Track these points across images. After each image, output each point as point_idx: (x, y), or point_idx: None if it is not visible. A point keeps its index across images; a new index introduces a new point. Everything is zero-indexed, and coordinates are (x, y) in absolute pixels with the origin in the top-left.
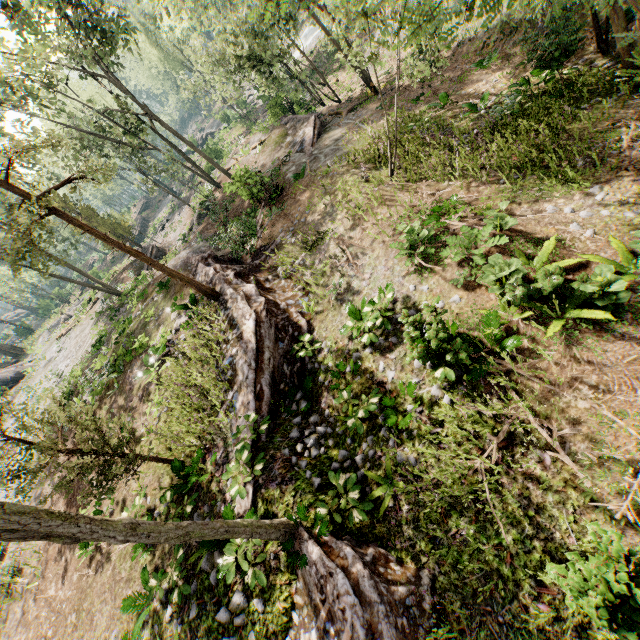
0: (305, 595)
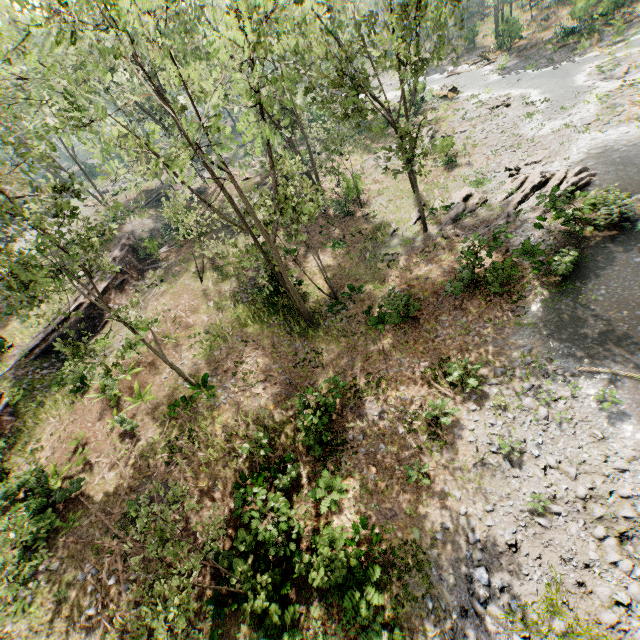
0: None
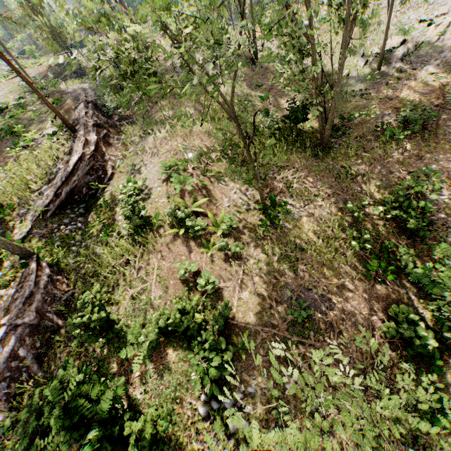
0: (21, 278)
